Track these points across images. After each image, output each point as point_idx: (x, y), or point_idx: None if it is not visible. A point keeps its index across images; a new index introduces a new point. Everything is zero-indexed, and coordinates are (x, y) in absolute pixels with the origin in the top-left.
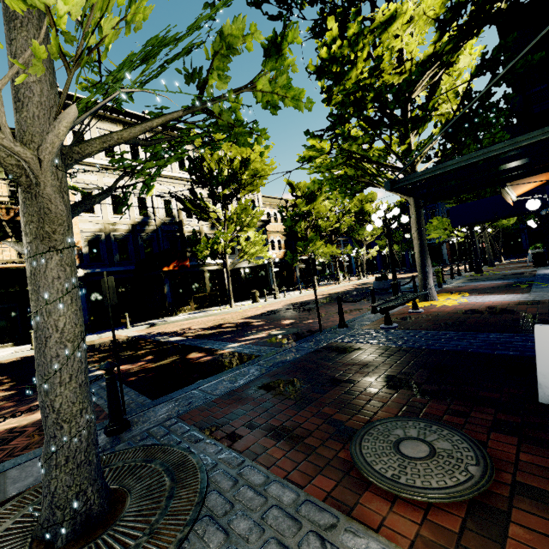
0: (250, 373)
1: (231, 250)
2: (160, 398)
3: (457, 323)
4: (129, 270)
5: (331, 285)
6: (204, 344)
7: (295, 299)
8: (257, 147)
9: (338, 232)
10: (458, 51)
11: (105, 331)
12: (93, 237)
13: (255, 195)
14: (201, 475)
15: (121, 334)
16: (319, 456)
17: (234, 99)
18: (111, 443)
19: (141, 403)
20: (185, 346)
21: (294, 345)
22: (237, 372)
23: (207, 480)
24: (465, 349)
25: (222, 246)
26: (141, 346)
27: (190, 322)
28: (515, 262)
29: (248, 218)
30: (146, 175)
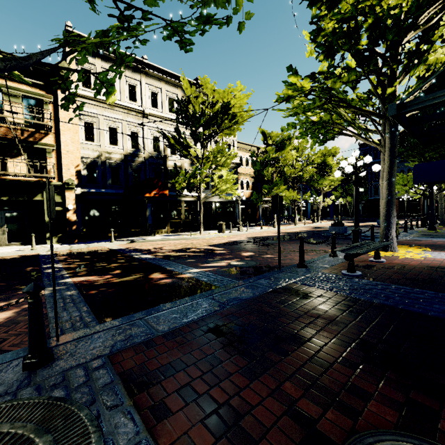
0: (202, 308)
1: (205, 186)
2: (102, 324)
3: (431, 281)
4: (118, 193)
5: (288, 225)
6: (168, 265)
7: (256, 234)
8: (238, 93)
9: (300, 179)
10: None
11: (94, 242)
12: (91, 162)
13: (231, 140)
14: None
15: (105, 246)
16: None
17: None
18: (21, 382)
19: (87, 324)
20: (151, 265)
21: (252, 280)
22: (189, 304)
23: None
24: None
25: (198, 181)
26: (116, 260)
27: (163, 243)
28: None
29: (223, 158)
30: (140, 113)
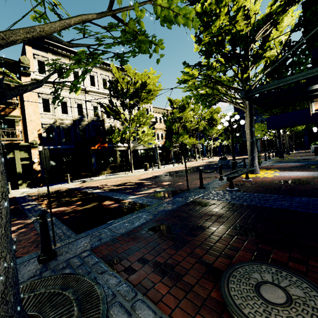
0: (143, 218)
1: (133, 138)
2: (81, 234)
3: (277, 189)
4: (70, 148)
5: (191, 161)
6: (114, 195)
7: (170, 169)
8: (151, 75)
9: (197, 130)
10: (285, 13)
11: (55, 184)
12: (49, 127)
13: (148, 106)
14: (102, 307)
15: (64, 187)
16: (195, 294)
17: (139, 1)
18: (41, 269)
19: (69, 236)
20: (102, 196)
21: (171, 199)
22: (134, 217)
23: (106, 313)
24: (288, 208)
25: (128, 135)
26: (75, 195)
27: (107, 181)
28: (301, 152)
29: (144, 119)
30: (82, 90)
